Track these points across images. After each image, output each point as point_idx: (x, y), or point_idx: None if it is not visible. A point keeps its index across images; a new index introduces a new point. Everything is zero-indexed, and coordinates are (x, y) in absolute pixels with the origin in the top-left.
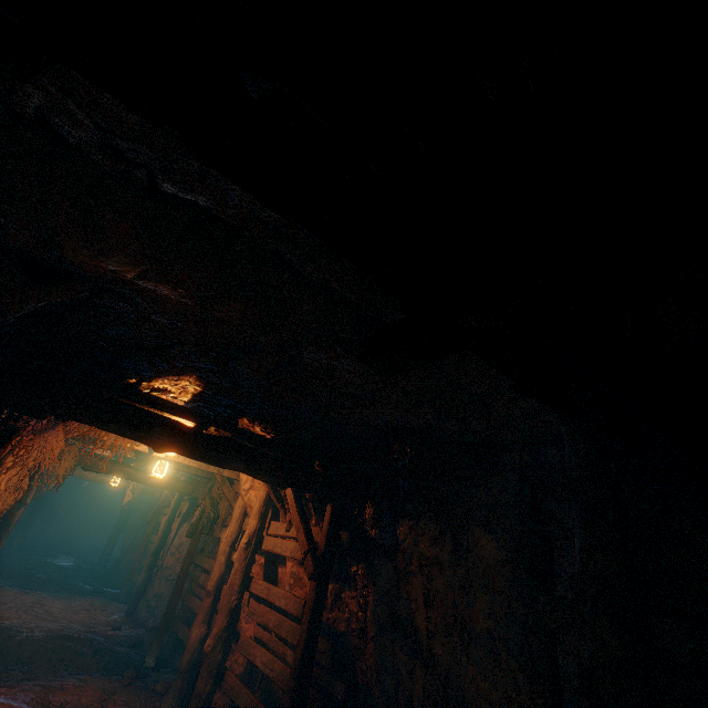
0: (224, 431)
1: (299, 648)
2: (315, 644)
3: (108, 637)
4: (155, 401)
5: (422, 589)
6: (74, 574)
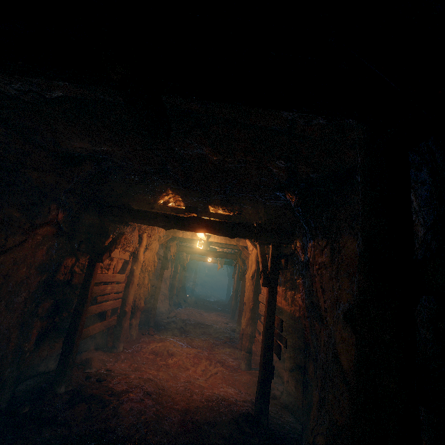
0: (191, 214)
1: (264, 321)
2: (273, 320)
3: (221, 326)
4: (165, 208)
5: (319, 283)
6: (214, 304)
